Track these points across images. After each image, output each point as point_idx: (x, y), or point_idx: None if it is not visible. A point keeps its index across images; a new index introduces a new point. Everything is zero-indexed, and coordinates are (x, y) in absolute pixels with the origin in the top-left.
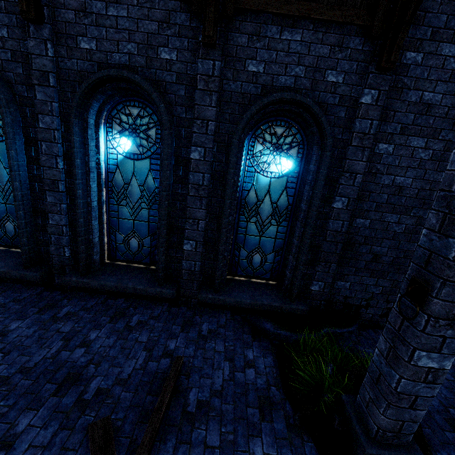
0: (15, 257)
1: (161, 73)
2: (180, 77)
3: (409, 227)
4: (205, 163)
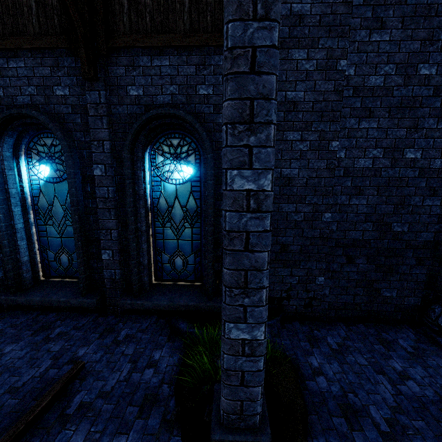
0: None
1: (59, 107)
2: (74, 108)
3: (308, 215)
4: (108, 178)
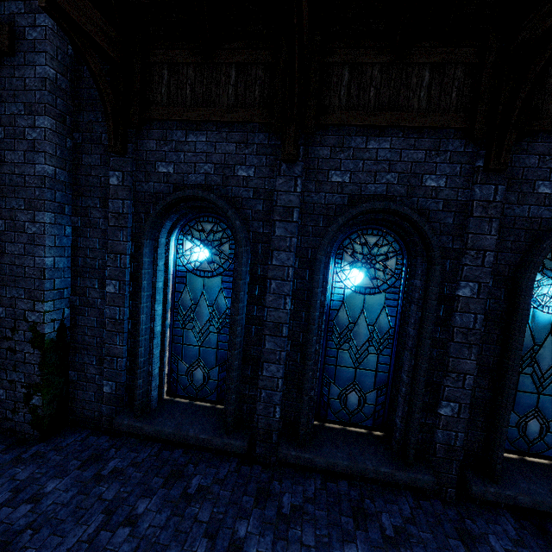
0: (207, 415)
1: (424, 201)
2: (447, 204)
3: None
4: (479, 301)
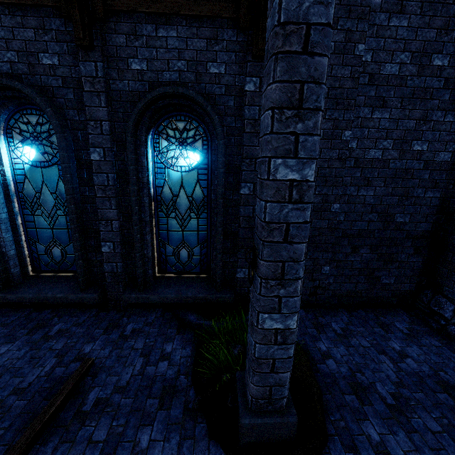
0: None
1: (46, 79)
2: (66, 80)
3: (318, 205)
4: (107, 163)
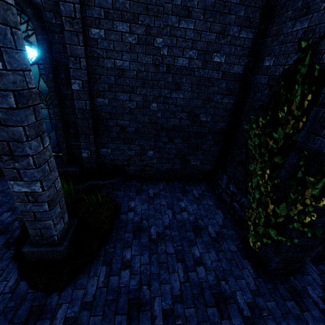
0: None
1: None
2: None
3: (139, 104)
4: None
